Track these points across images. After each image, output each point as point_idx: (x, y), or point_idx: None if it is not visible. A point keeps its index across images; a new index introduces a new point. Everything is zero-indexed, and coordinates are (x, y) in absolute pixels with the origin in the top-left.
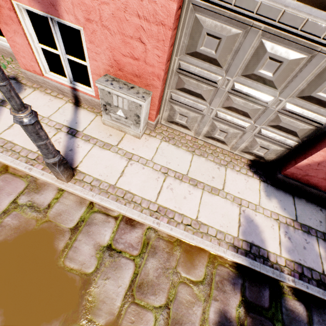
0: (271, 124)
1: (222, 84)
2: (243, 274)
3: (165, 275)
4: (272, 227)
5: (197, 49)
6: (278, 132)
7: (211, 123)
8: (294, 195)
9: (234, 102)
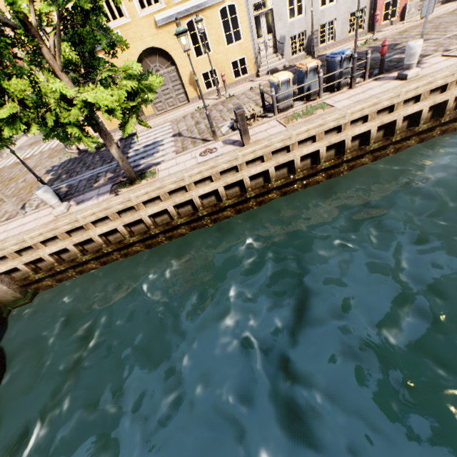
0: None
1: None
2: None
3: None
4: None
5: None
6: None
7: None
8: None
9: None
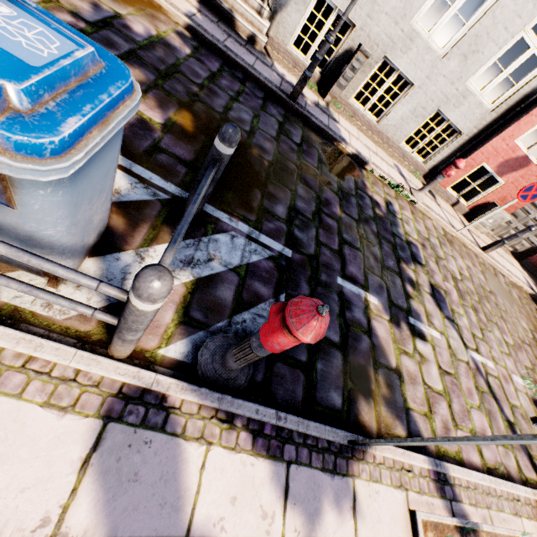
0: (535, 234)
1: (531, 215)
2: (531, 298)
3: (520, 295)
4: (530, 282)
5: (534, 201)
6: (535, 238)
7: (508, 230)
8: (527, 270)
9: (528, 223)
